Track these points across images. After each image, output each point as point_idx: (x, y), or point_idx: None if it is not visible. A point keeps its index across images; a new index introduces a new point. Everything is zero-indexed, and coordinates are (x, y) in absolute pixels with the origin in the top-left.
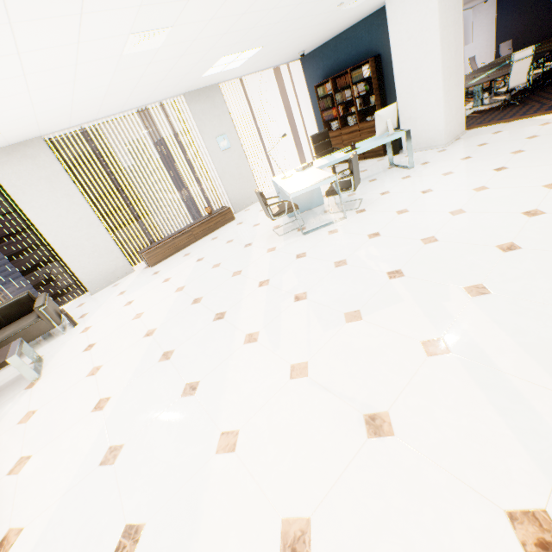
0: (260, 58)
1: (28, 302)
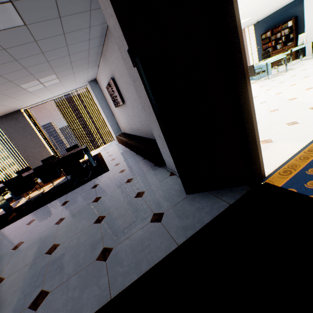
0: (245, 23)
1: None
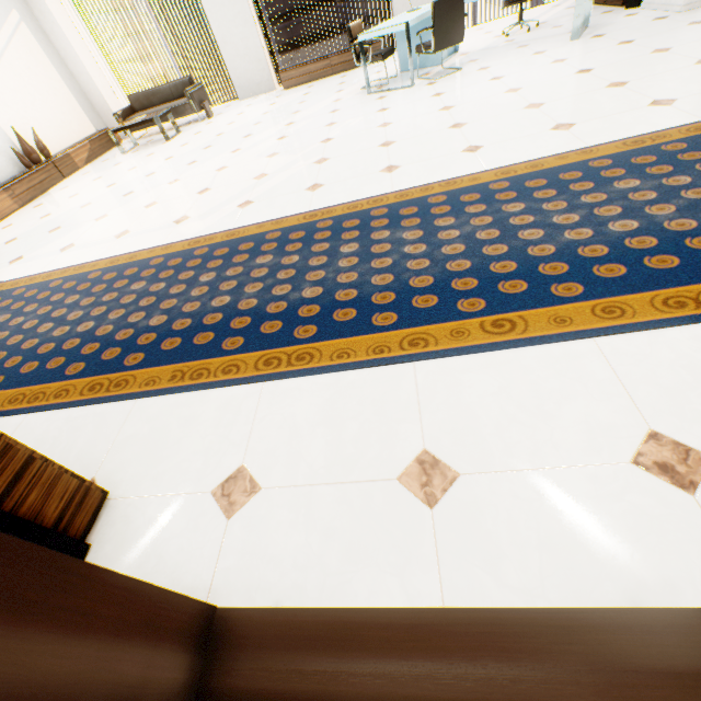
0: None
1: (189, 86)
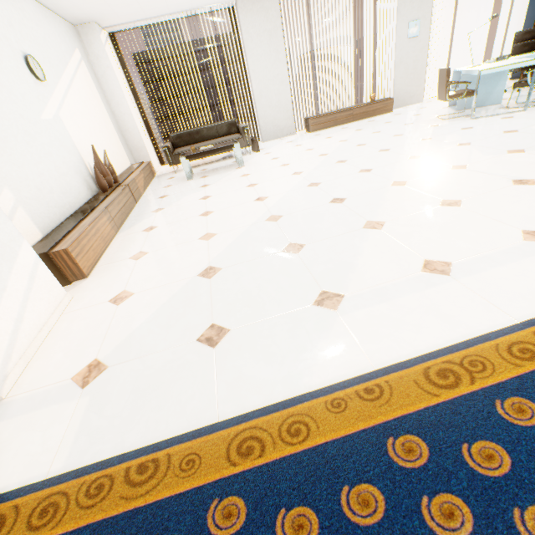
0: None
1: (234, 126)
